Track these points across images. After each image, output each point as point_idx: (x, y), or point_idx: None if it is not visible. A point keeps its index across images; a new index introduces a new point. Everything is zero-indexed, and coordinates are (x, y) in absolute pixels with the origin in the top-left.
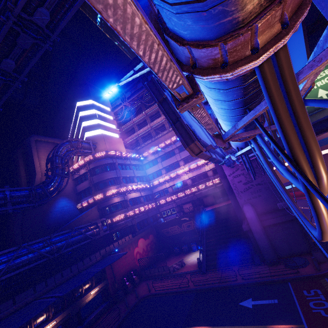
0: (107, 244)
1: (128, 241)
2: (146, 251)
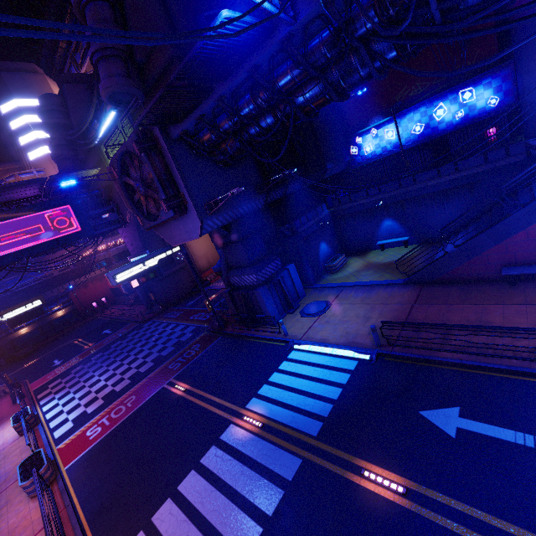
0: (71, 279)
1: (99, 274)
2: None
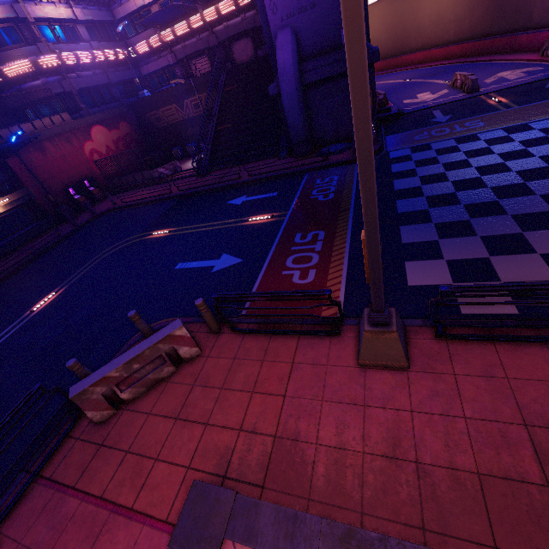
0: None
1: (62, 126)
2: (115, 152)
